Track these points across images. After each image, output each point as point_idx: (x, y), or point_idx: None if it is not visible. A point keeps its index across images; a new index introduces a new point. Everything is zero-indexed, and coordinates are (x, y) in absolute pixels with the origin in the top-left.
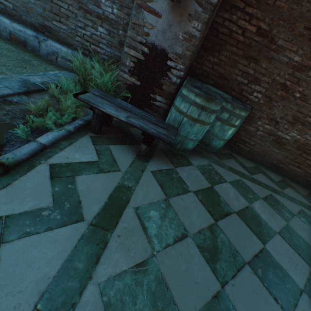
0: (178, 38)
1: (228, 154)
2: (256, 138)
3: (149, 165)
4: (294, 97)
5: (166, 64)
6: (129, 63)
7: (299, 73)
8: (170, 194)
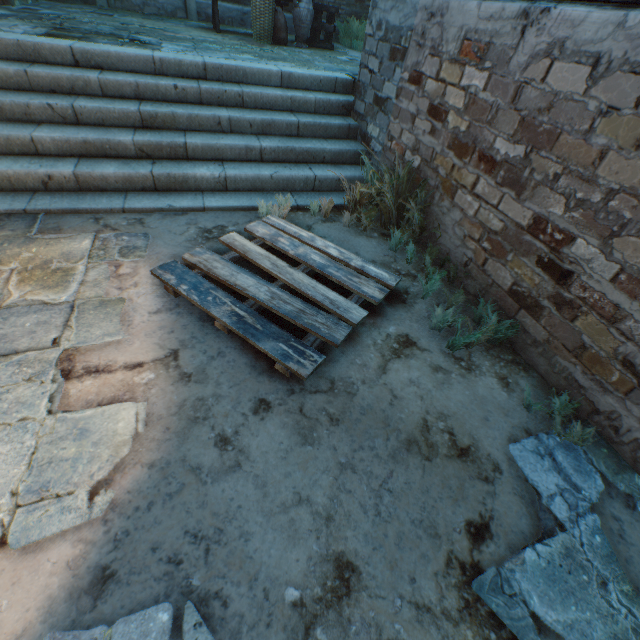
0: None
1: None
2: None
3: None
4: None
5: None
6: None
7: None
8: None
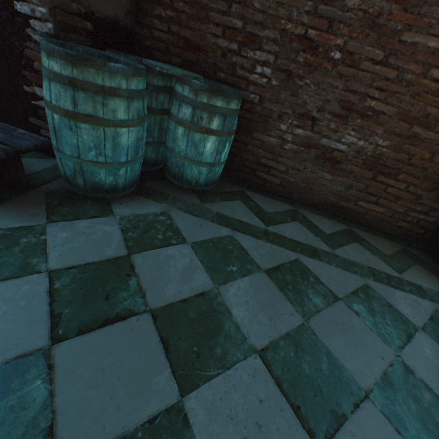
0: None
1: (233, 193)
2: (287, 157)
3: None
4: (332, 62)
5: (16, 11)
6: None
7: (328, 5)
8: None
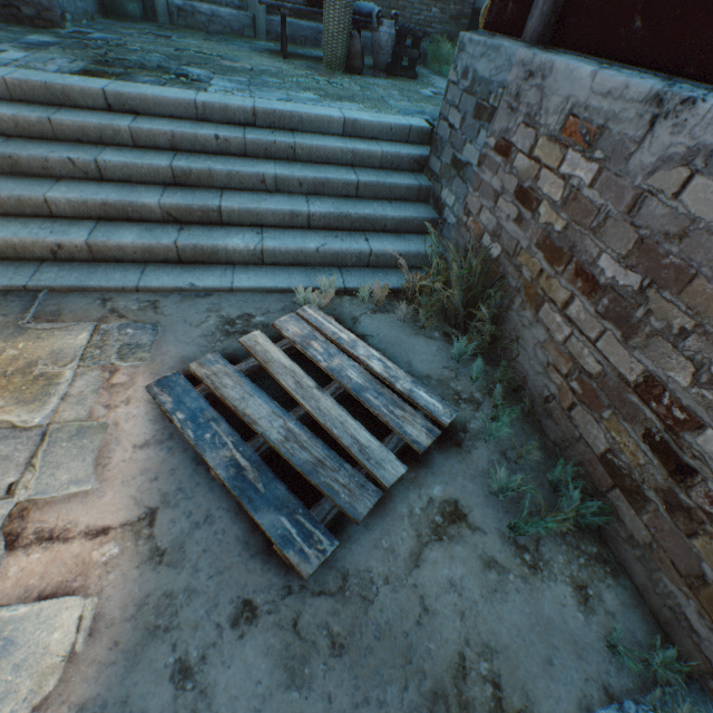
0: None
1: None
2: None
3: None
4: None
5: None
6: None
7: None
8: None
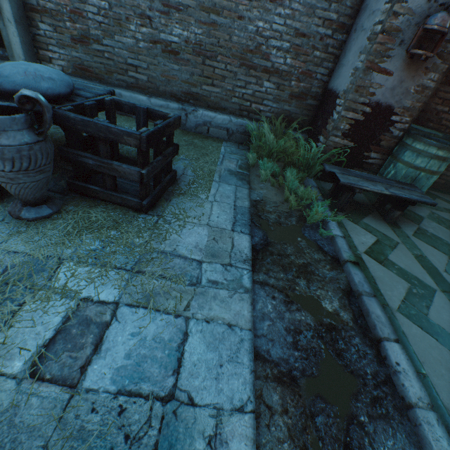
0: (408, 92)
1: (428, 194)
2: None
3: (404, 230)
4: None
5: (389, 119)
6: (344, 126)
7: None
8: (446, 252)
